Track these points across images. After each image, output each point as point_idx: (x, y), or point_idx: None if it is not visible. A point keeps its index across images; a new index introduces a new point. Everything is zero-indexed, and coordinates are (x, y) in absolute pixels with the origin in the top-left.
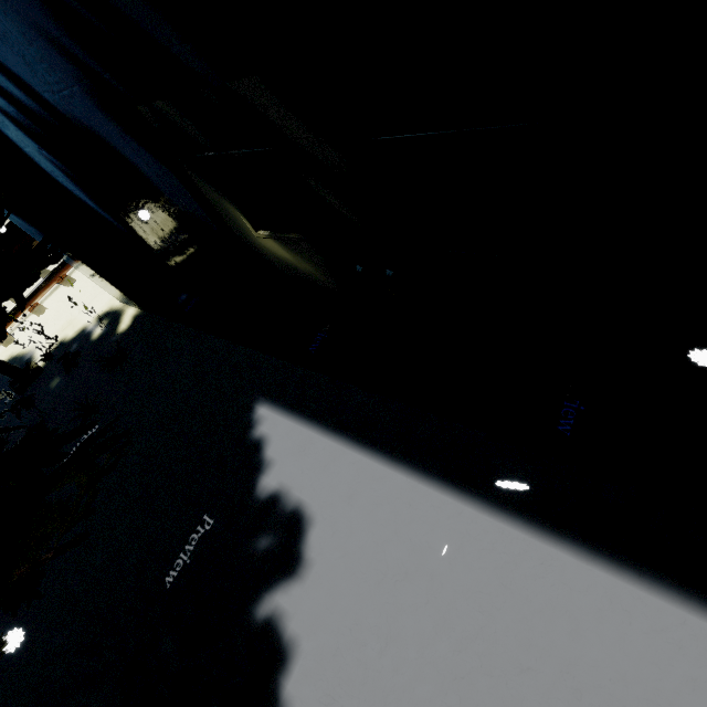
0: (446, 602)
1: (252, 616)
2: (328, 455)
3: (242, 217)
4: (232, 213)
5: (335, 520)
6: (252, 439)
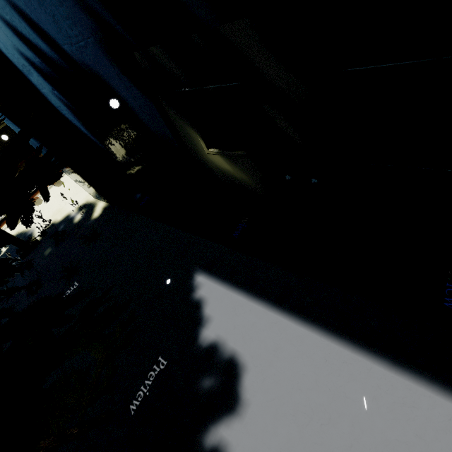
0: (368, 447)
1: (201, 445)
2: (254, 315)
3: (199, 138)
4: (191, 136)
5: (264, 368)
6: (193, 299)
